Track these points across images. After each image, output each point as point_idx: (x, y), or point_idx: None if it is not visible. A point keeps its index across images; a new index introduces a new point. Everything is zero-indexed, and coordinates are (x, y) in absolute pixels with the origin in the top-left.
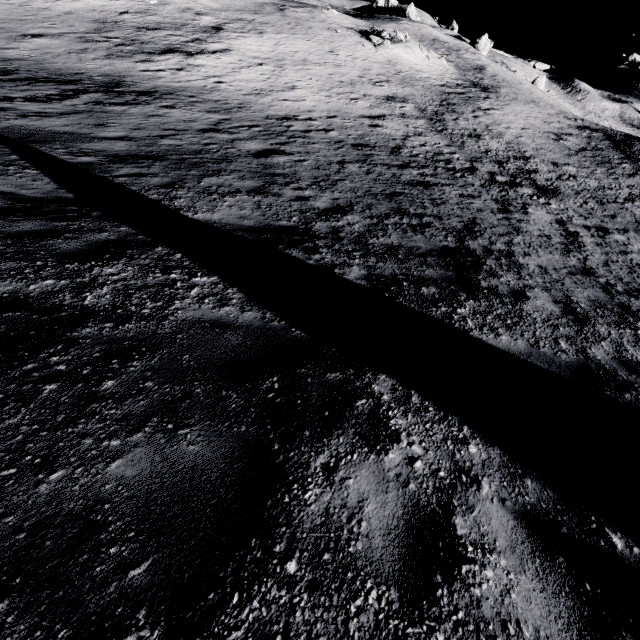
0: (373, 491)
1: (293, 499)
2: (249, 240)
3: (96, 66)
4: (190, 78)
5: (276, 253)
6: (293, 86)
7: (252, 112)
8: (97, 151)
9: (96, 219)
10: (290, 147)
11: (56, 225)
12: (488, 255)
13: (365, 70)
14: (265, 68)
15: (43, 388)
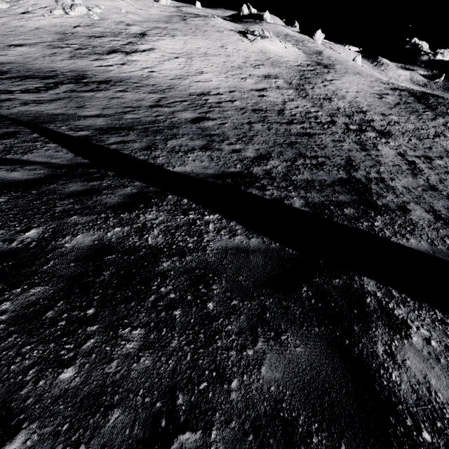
0: (425, 368)
1: (388, 382)
2: (220, 184)
3: (64, 65)
4: (131, 70)
5: (243, 192)
6: (201, 71)
7: (179, 91)
8: (87, 126)
9: (114, 177)
10: (212, 114)
11: (92, 184)
12: (370, 182)
13: (246, 58)
14: (180, 60)
15: (173, 314)
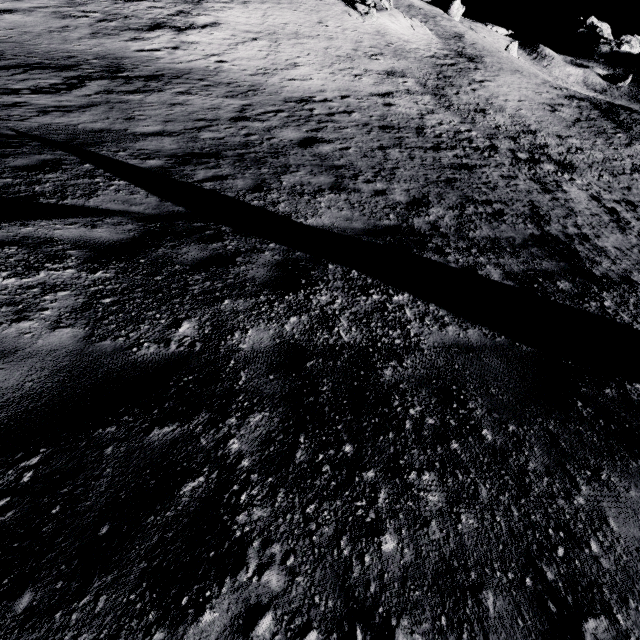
0: None
1: None
2: (383, 246)
3: (85, 47)
4: (190, 58)
5: (420, 259)
6: (295, 63)
7: (268, 95)
8: (154, 151)
9: (236, 236)
10: (326, 134)
11: (214, 248)
12: (571, 240)
13: (357, 42)
14: (261, 43)
15: (452, 448)
